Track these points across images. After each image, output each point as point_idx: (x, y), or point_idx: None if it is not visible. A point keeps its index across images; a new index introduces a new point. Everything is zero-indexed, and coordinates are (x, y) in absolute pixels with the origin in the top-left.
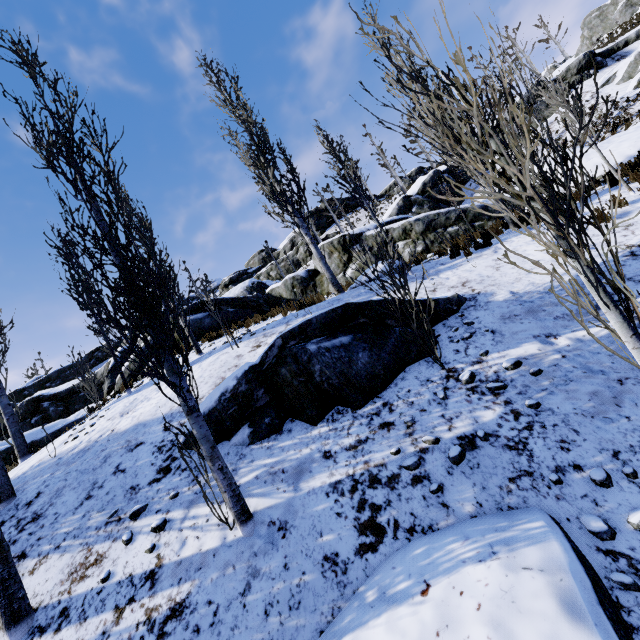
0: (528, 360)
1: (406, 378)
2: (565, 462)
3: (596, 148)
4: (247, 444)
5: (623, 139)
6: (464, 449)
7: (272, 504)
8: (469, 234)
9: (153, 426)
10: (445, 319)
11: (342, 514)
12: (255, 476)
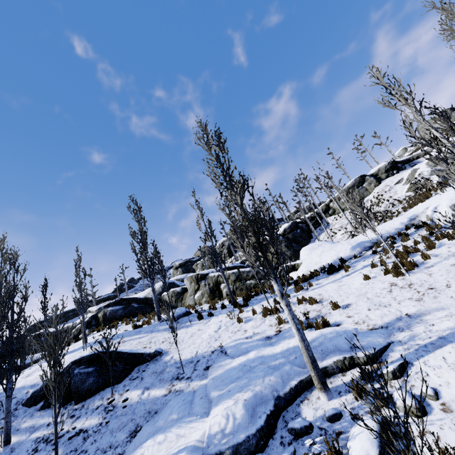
0: (130, 399)
1: (100, 394)
2: (86, 449)
3: (257, 279)
4: (38, 410)
5: (336, 248)
6: (76, 434)
7: (19, 440)
8: (246, 291)
9: (25, 389)
10: (143, 364)
11: (28, 450)
12: (26, 426)
